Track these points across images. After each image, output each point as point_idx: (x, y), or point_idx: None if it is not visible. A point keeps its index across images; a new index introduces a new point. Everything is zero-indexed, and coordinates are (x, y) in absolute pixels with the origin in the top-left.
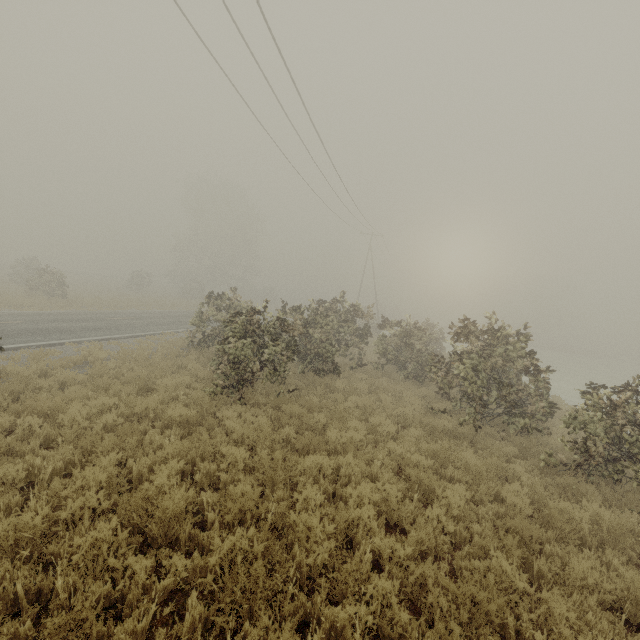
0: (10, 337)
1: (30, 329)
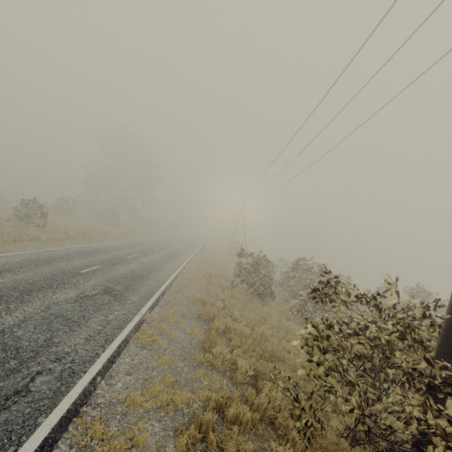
0: (135, 288)
1: (124, 276)
